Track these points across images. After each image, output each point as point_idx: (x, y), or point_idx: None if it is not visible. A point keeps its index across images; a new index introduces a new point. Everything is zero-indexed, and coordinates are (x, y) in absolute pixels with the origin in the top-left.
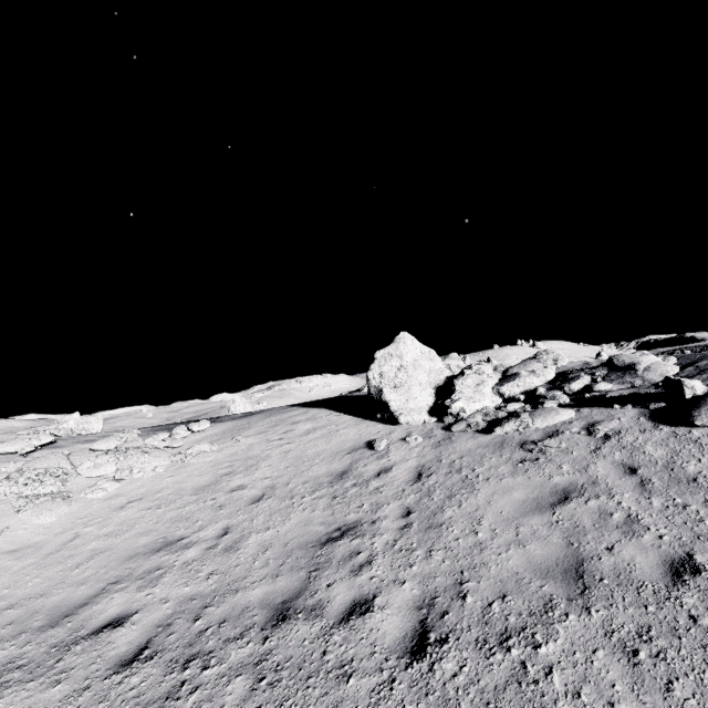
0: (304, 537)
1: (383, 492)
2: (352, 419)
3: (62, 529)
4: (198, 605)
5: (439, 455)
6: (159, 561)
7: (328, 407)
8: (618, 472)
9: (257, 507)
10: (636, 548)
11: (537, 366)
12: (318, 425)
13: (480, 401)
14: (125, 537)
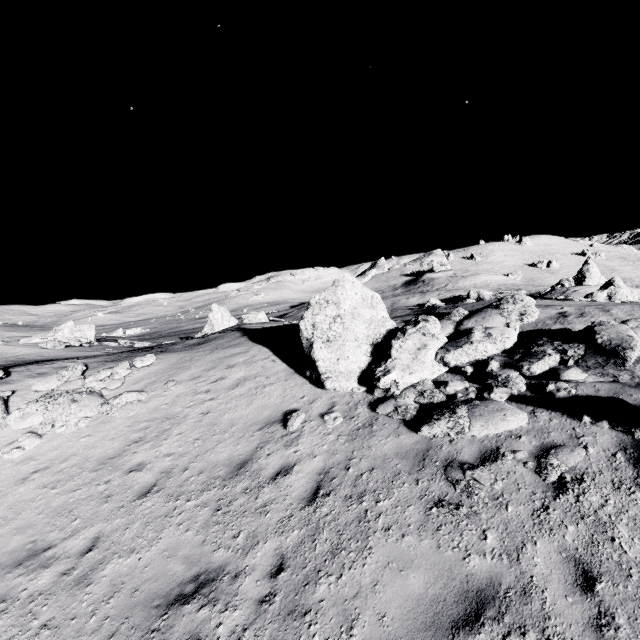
0: (158, 581)
1: (268, 515)
2: (284, 370)
3: None
4: None
5: (350, 456)
6: (10, 585)
7: (269, 346)
8: (565, 579)
9: (139, 505)
10: None
11: (497, 322)
12: (250, 373)
13: (418, 372)
14: (3, 531)
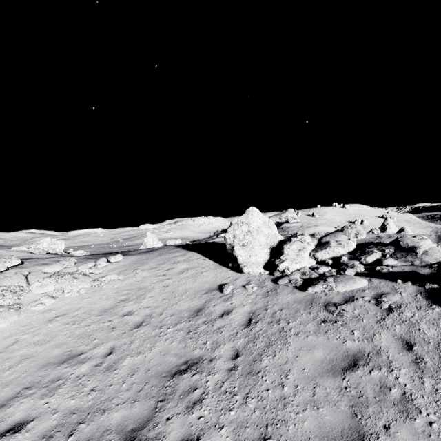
0: (161, 365)
1: (222, 333)
2: (213, 264)
3: (9, 334)
4: (75, 420)
5: (266, 304)
6: (61, 372)
7: (199, 252)
8: (398, 346)
9: (136, 332)
10: (409, 432)
11: (343, 238)
12: (190, 266)
13: (300, 262)
14: (46, 346)
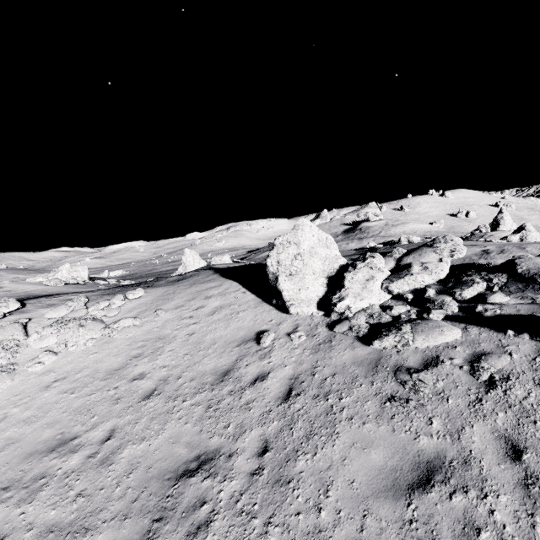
0: (167, 461)
1: (251, 410)
2: (253, 300)
3: None
4: None
5: (314, 365)
6: (47, 466)
7: (239, 281)
8: (498, 452)
9: (145, 405)
10: None
11: (432, 258)
12: (225, 303)
13: (367, 298)
14: (36, 426)
